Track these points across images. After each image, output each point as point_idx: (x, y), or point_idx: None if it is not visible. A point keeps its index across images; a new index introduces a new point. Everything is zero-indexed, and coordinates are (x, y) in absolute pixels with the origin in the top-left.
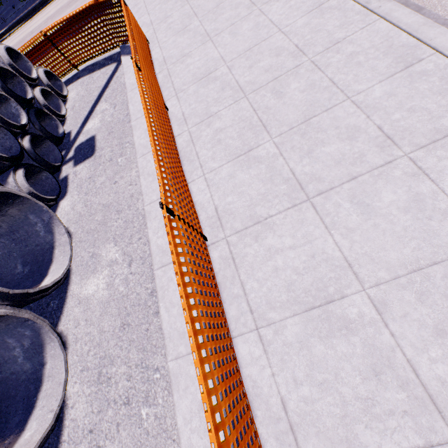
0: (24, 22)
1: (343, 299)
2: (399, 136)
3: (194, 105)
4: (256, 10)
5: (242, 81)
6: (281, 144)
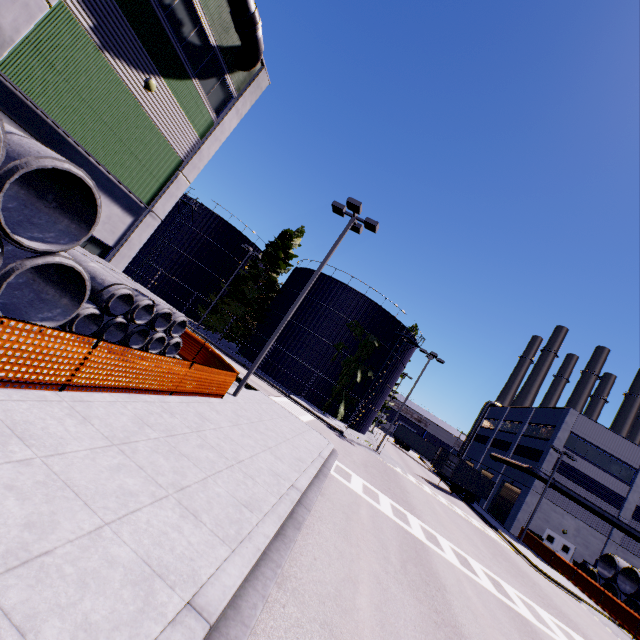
0: (220, 350)
1: (27, 446)
2: (185, 493)
3: (179, 408)
4: (265, 448)
5: (206, 432)
6: (159, 440)
